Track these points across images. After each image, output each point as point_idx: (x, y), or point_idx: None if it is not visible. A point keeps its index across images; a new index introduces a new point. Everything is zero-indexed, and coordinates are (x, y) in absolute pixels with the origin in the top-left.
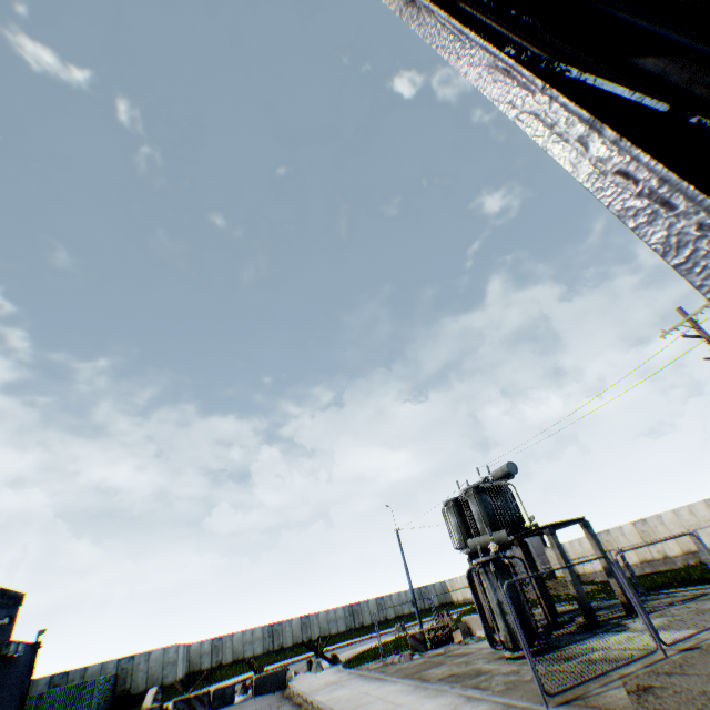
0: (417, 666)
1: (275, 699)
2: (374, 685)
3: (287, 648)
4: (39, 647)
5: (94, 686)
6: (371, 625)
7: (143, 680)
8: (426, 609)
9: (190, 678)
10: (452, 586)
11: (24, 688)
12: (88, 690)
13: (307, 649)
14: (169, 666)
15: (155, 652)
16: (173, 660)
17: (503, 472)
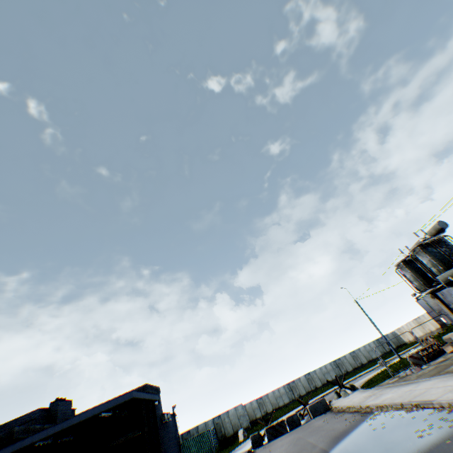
0: (433, 370)
1: (332, 414)
2: (411, 386)
3: (304, 396)
4: (175, 416)
5: (208, 434)
6: (352, 370)
7: (230, 428)
8: (387, 352)
9: (253, 424)
10: (400, 333)
11: (177, 438)
12: (205, 437)
13: (319, 392)
14: (241, 417)
15: (231, 411)
16: (242, 413)
17: (434, 229)
